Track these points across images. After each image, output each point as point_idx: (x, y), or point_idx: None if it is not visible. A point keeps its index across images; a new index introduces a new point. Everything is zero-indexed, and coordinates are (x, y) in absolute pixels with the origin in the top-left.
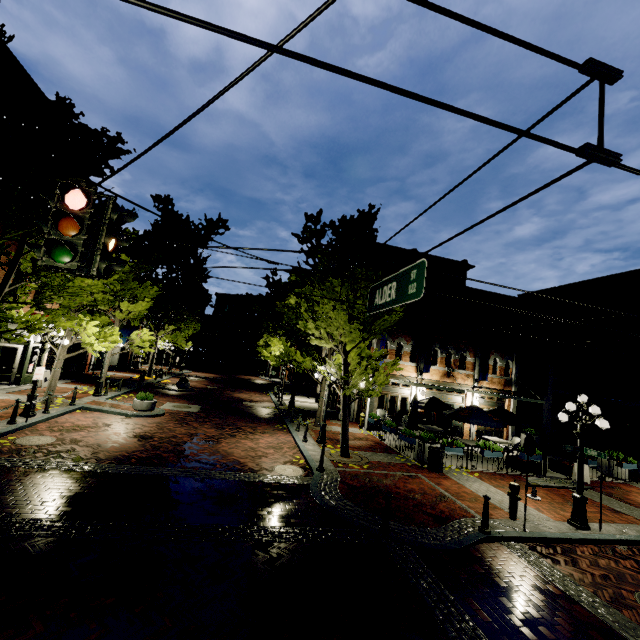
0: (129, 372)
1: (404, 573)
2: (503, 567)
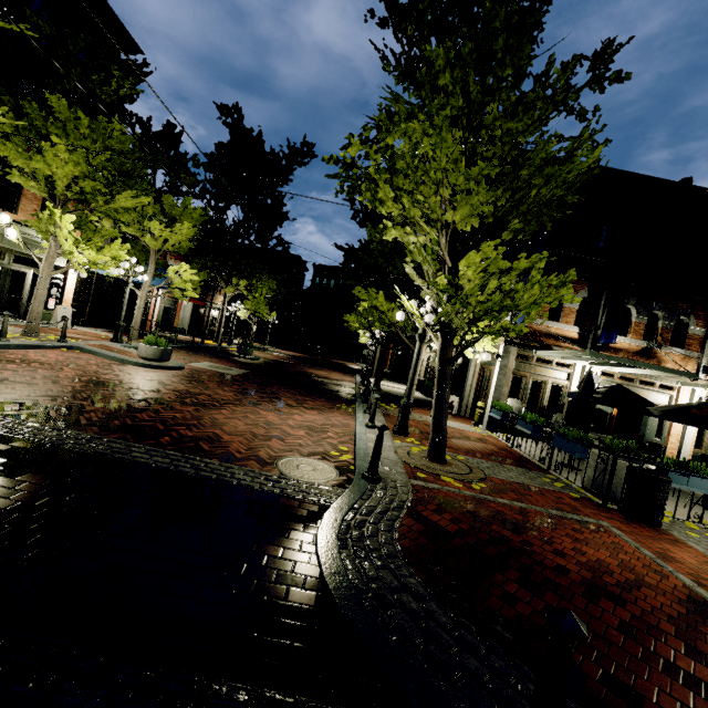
0: (199, 338)
1: None
2: None
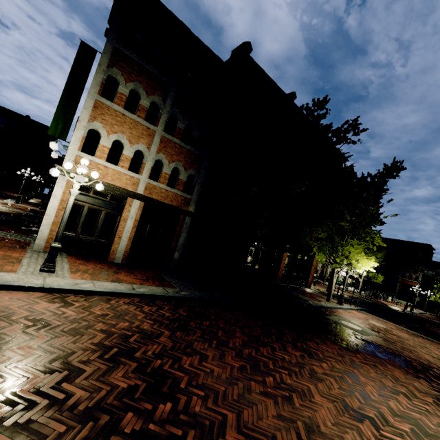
0: None
1: (417, 317)
2: (420, 316)
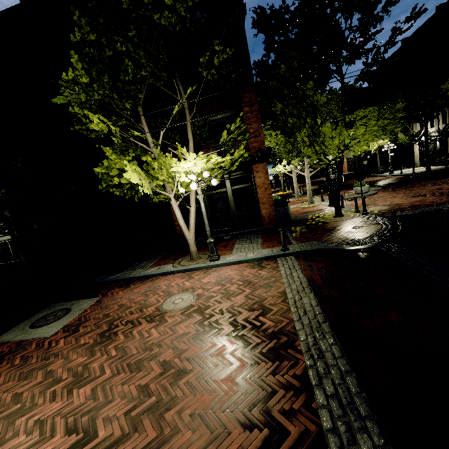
0: None
1: None
2: None
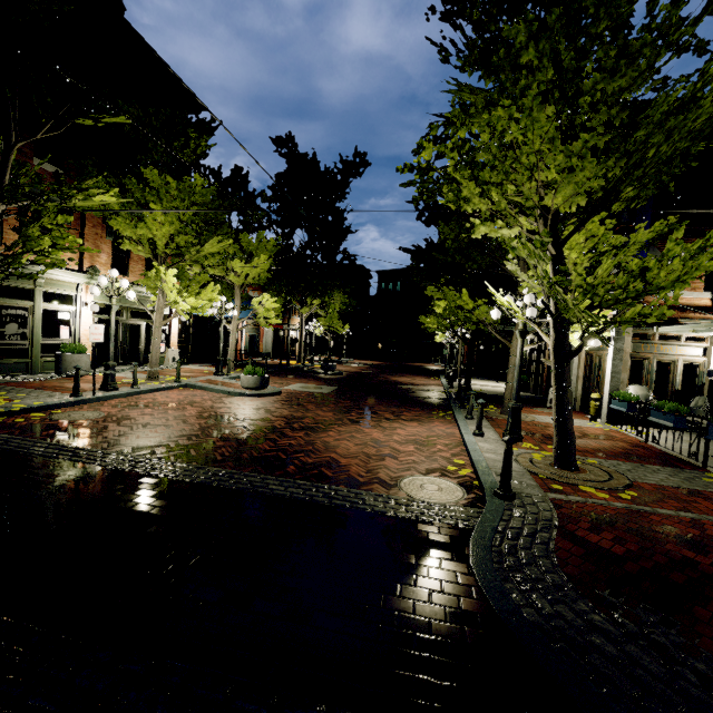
0: (283, 359)
1: None
2: None
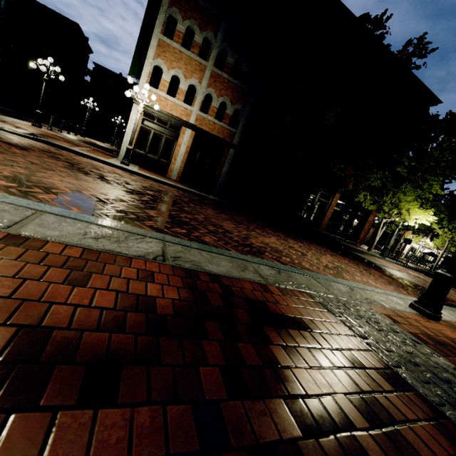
0: None
1: None
2: None
